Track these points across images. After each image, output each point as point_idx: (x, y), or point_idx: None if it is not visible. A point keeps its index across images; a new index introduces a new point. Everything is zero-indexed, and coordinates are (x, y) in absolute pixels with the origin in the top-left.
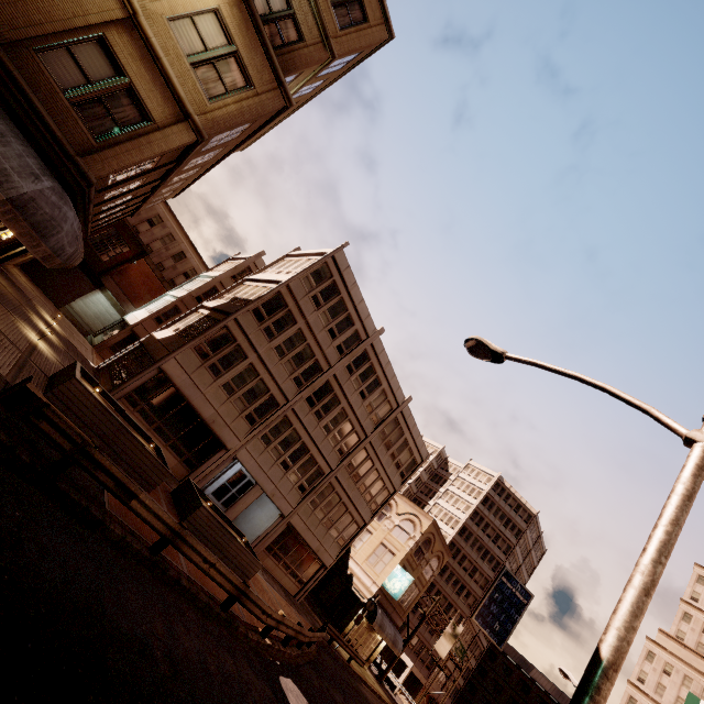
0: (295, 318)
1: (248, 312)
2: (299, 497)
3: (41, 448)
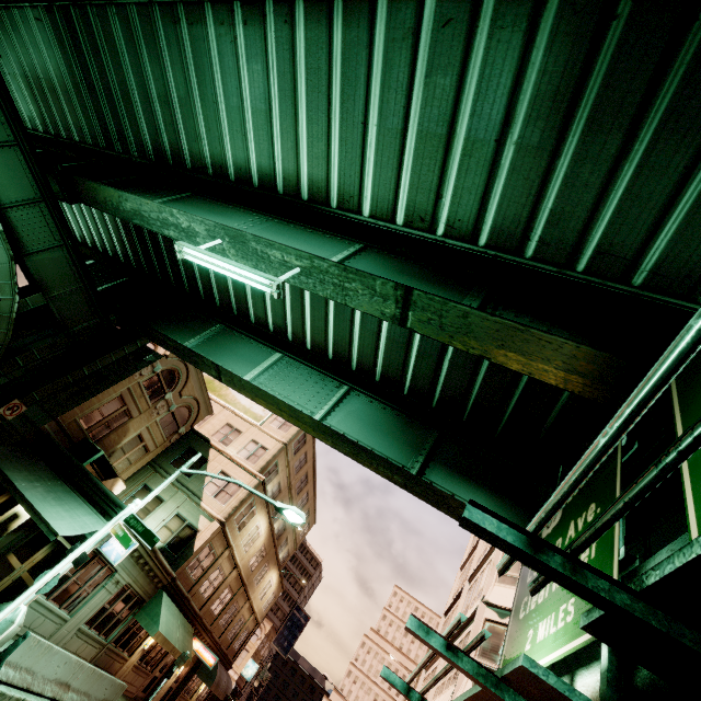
0: None
1: None
2: None
3: None
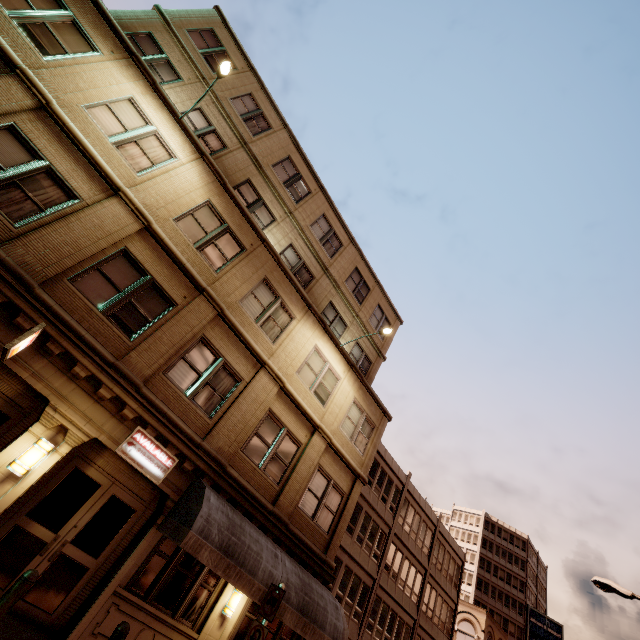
0: (360, 505)
1: None
2: None
3: None
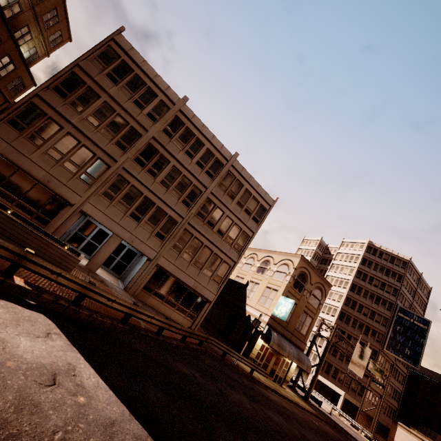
0: (97, 93)
1: (49, 90)
2: (160, 243)
3: None
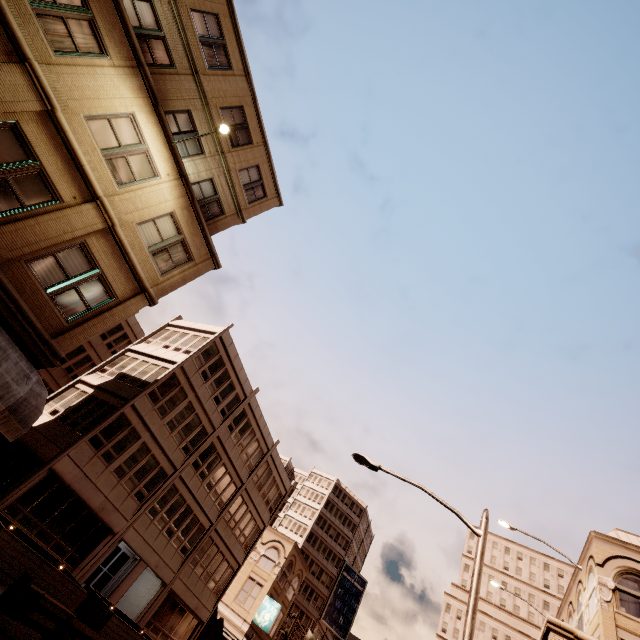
0: (186, 393)
1: (144, 396)
2: (181, 560)
3: (10, 633)
